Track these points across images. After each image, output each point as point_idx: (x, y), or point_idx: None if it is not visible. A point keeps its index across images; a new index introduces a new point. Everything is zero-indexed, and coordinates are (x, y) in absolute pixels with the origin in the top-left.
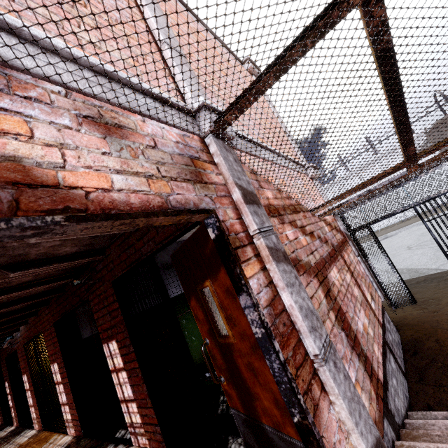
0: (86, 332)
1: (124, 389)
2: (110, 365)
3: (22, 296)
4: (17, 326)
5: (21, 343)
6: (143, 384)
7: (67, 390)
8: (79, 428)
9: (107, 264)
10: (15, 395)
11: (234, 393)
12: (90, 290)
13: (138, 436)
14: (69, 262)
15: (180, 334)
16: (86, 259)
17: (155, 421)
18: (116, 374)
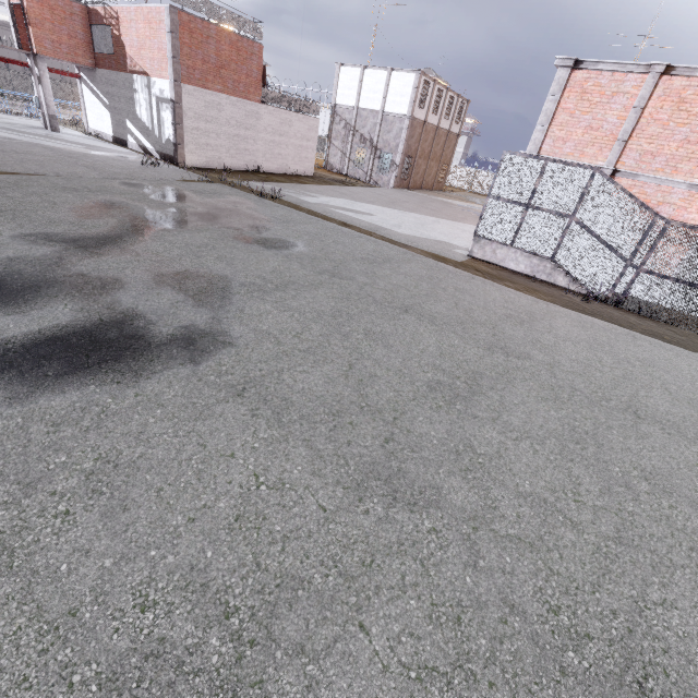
0: None
1: None
2: None
3: None
4: None
5: None
6: None
7: None
8: None
9: None
10: None
11: None
12: None
13: None
14: None
15: None
16: None
17: None
18: None
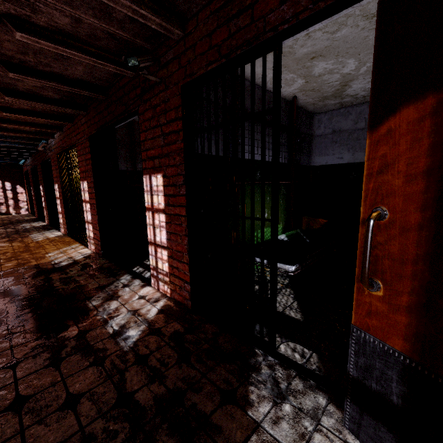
0: (120, 164)
1: (157, 232)
2: (147, 201)
3: (55, 70)
4: (51, 129)
5: (55, 152)
6: (185, 237)
7: (93, 211)
8: (99, 247)
9: (182, 52)
10: (48, 199)
11: (404, 318)
12: (143, 98)
13: (160, 281)
14: (131, 5)
15: (276, 193)
16: (156, 18)
17: (186, 278)
18: (152, 213)
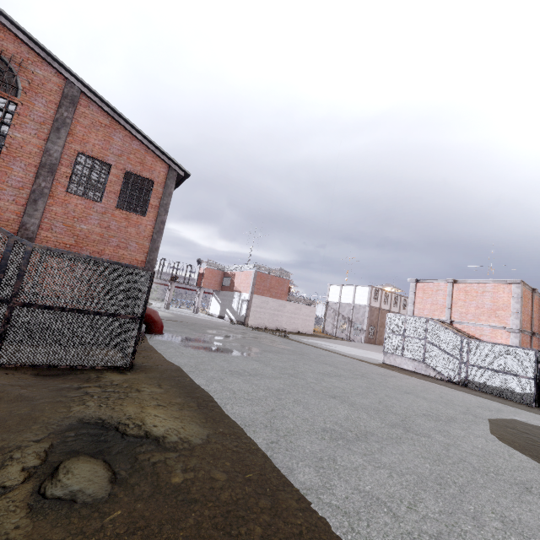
0: None
1: None
2: None
3: None
4: None
5: None
6: None
7: None
8: None
9: None
10: None
11: None
12: None
13: None
14: None
15: None
16: None
17: None
18: None
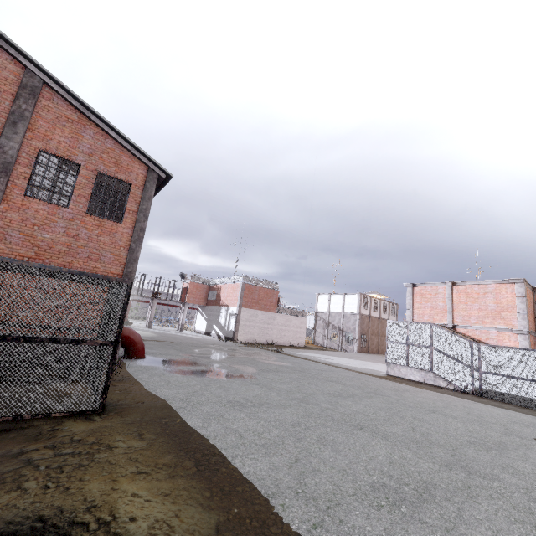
0: None
1: None
2: None
3: None
4: None
5: None
6: None
7: None
8: None
9: None
10: None
11: None
12: None
13: None
14: None
15: None
16: None
17: None
18: None
